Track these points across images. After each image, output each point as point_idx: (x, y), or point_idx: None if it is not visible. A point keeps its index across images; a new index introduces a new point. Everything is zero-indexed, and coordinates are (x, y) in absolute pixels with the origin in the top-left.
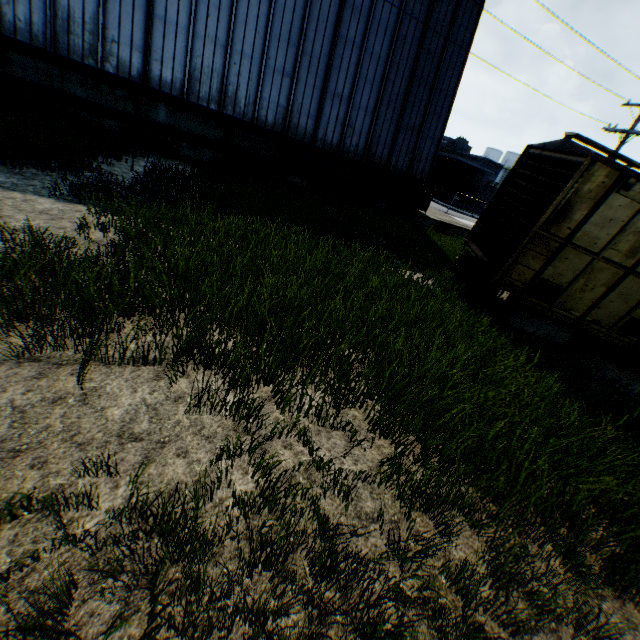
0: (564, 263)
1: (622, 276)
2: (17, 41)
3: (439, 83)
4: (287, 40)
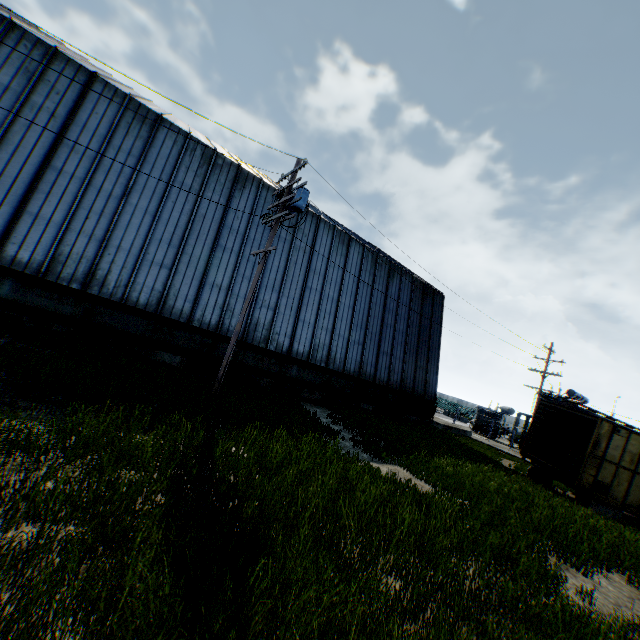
0: (604, 470)
1: (631, 475)
2: (229, 337)
3: (431, 341)
4: (360, 326)
